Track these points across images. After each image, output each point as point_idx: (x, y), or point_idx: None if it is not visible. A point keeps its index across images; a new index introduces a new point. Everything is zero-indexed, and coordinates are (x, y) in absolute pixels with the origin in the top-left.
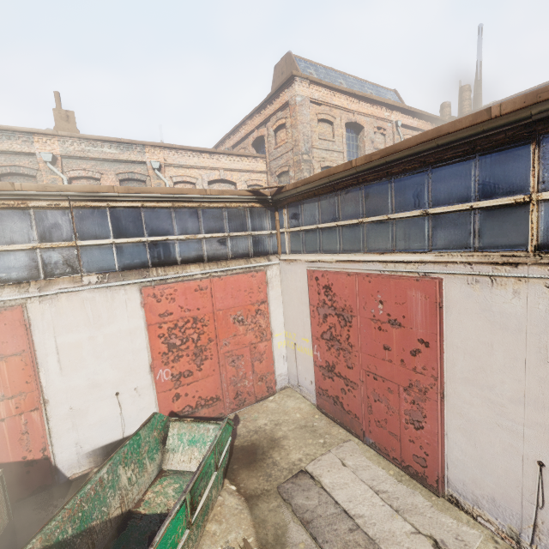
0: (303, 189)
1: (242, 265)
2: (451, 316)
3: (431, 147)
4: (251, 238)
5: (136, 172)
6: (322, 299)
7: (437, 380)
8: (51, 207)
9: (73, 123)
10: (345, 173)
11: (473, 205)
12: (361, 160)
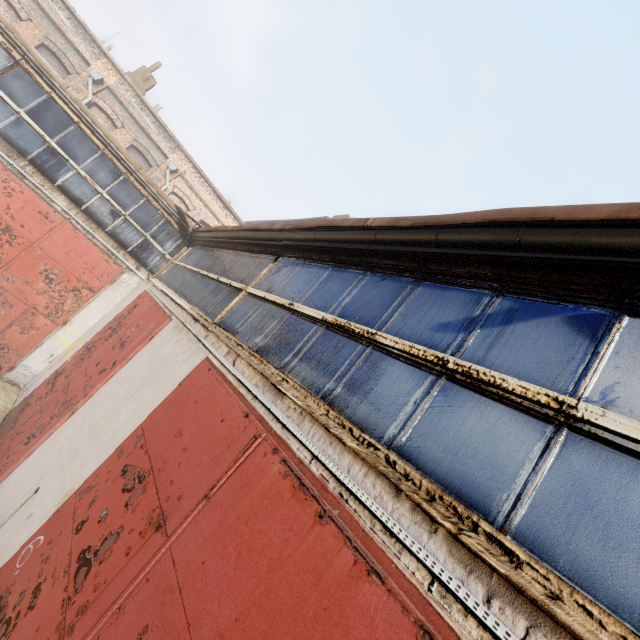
0: (206, 235)
1: (108, 244)
2: (145, 349)
3: (253, 237)
4: (143, 240)
5: (152, 155)
6: (124, 314)
7: (84, 398)
8: (4, 46)
9: (147, 86)
10: (223, 234)
11: (232, 282)
12: (231, 227)
